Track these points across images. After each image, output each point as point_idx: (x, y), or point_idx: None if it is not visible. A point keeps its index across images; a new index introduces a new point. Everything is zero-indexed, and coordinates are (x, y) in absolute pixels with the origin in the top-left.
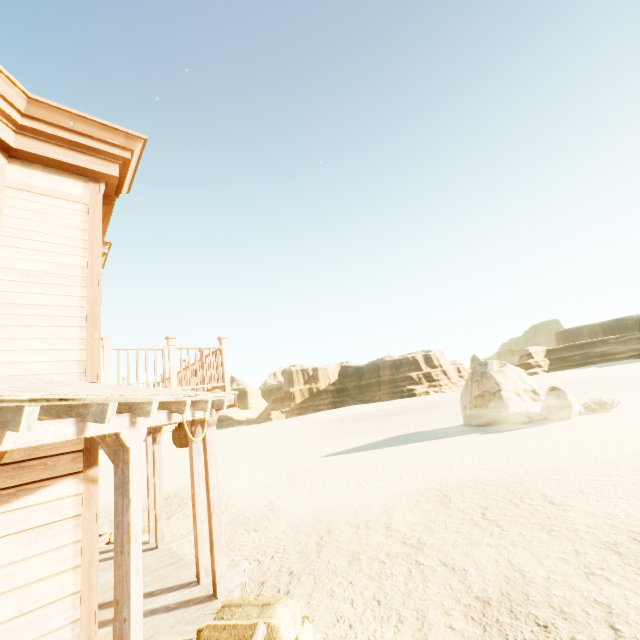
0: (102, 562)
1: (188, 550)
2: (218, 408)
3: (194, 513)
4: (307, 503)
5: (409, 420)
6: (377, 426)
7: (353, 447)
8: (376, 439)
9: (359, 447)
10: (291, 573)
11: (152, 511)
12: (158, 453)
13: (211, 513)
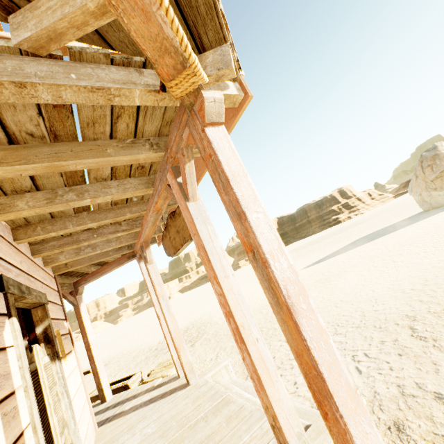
0: (129, 414)
1: (227, 378)
2: (217, 69)
3: (233, 328)
4: (331, 300)
5: (355, 230)
6: (330, 242)
7: (325, 256)
8: (341, 246)
9: (331, 254)
10: (441, 399)
11: (170, 342)
12: (154, 274)
13: (291, 314)
